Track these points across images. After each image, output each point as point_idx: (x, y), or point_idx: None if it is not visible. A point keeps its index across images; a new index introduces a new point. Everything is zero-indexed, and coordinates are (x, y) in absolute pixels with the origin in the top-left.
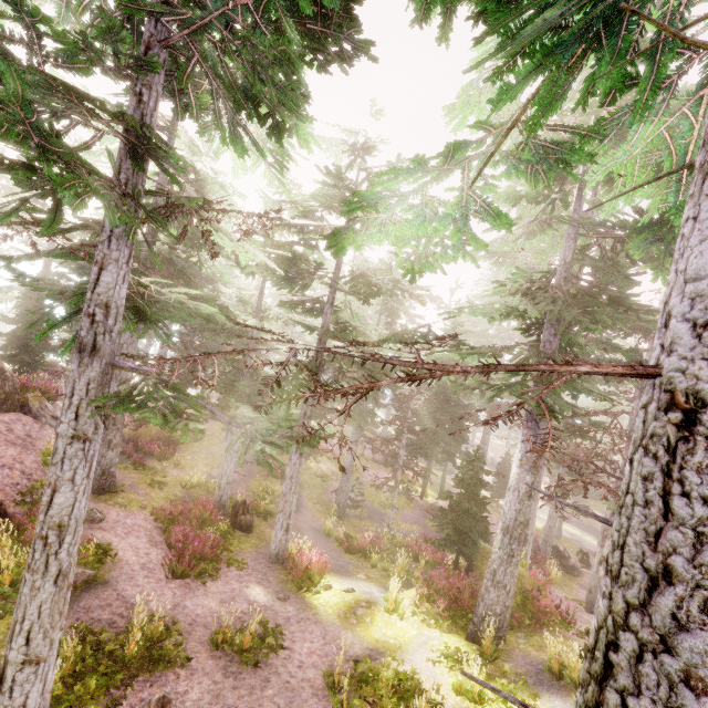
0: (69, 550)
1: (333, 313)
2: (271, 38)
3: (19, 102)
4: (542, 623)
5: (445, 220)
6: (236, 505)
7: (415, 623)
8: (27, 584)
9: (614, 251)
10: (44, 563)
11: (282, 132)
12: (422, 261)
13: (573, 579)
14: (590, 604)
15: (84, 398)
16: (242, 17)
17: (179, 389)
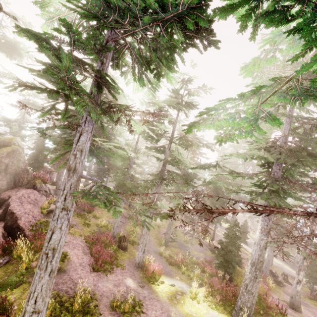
0: (56, 260)
1: (169, 152)
2: (167, 38)
3: (65, 69)
4: (269, 313)
5: (245, 120)
6: (120, 237)
7: (205, 306)
8: (37, 275)
9: (311, 130)
10: (45, 266)
11: (160, 76)
12: (227, 137)
13: (280, 288)
14: (292, 304)
15: (69, 191)
16: (154, 29)
17: (109, 189)
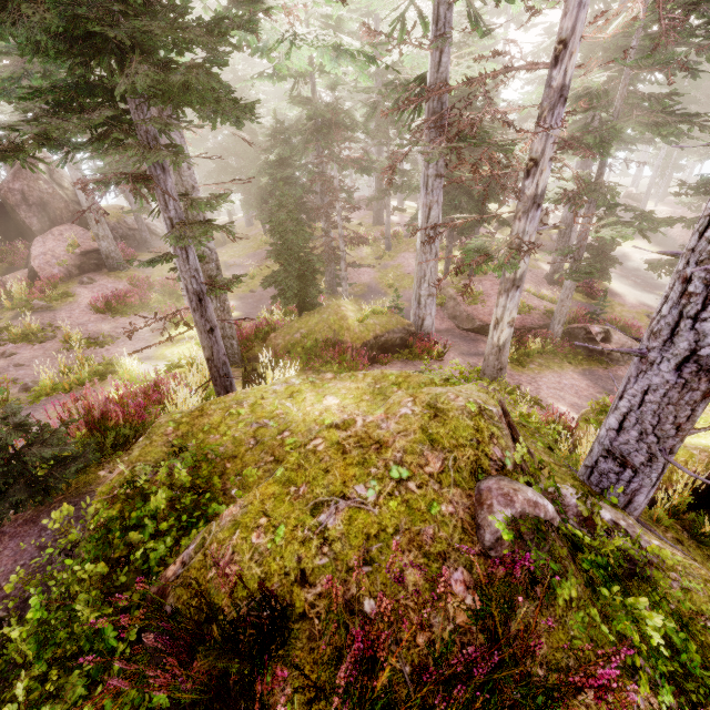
0: None
1: None
2: None
3: None
4: (322, 366)
5: None
6: None
7: None
8: None
9: None
10: None
11: None
12: None
13: (589, 364)
14: (481, 373)
15: None
16: None
17: None
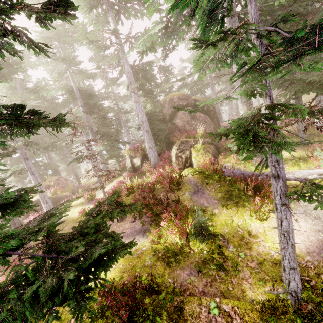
0: None
1: None
2: None
3: None
4: None
5: None
6: None
7: None
8: None
9: None
10: None
11: None
12: None
13: None
14: None
15: None
16: None
17: None
